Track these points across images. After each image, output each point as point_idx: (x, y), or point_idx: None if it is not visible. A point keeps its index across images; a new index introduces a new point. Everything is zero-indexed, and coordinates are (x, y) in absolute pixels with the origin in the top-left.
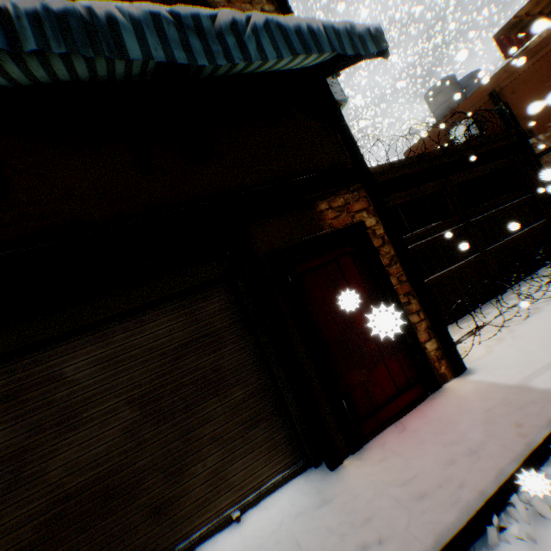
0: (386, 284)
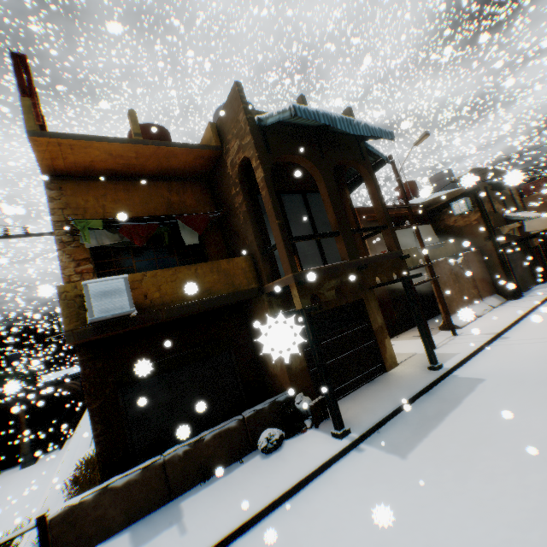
0: (541, 257)
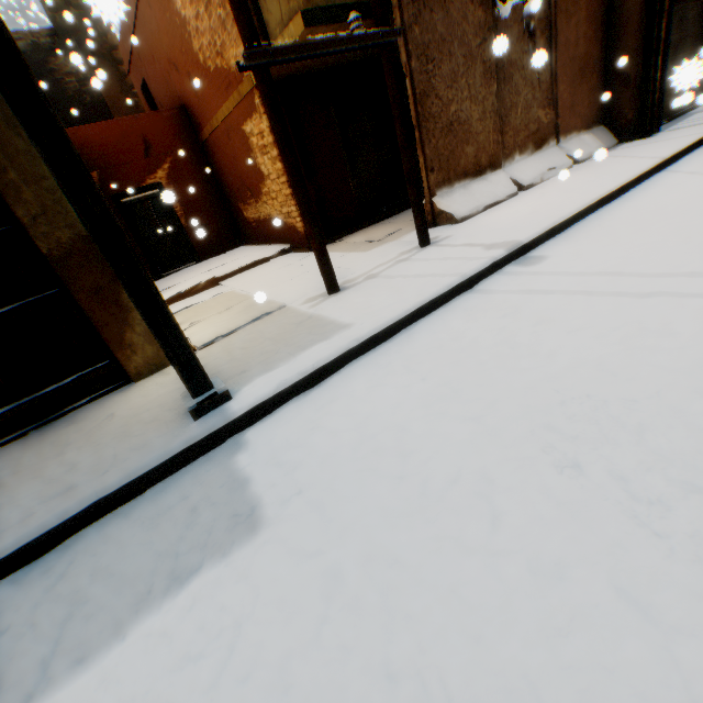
0: None
